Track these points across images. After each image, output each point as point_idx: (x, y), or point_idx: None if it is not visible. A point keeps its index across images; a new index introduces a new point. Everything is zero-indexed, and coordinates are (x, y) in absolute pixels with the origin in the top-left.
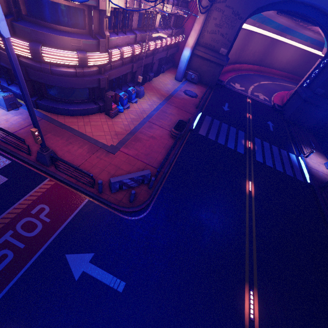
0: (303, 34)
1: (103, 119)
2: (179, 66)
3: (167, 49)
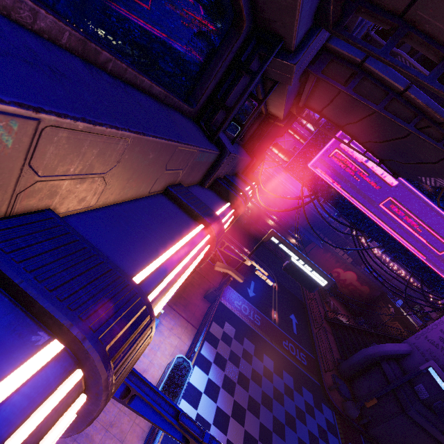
0: None
1: None
2: None
3: None
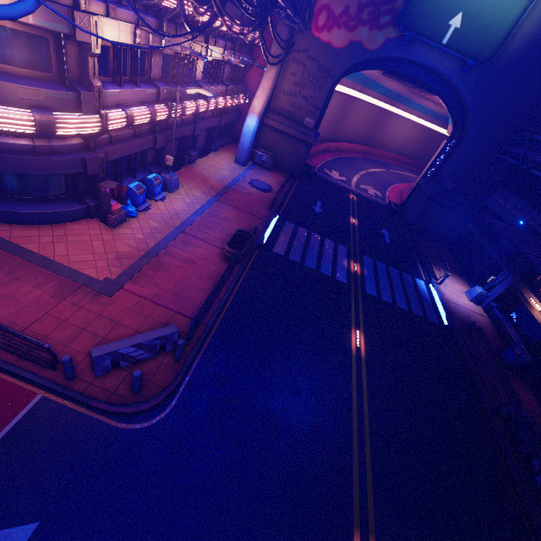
0: (421, 104)
1: (94, 230)
2: (240, 141)
3: (221, 115)
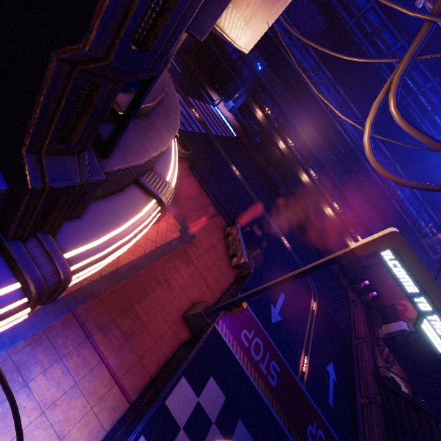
0: None
1: None
2: None
3: None
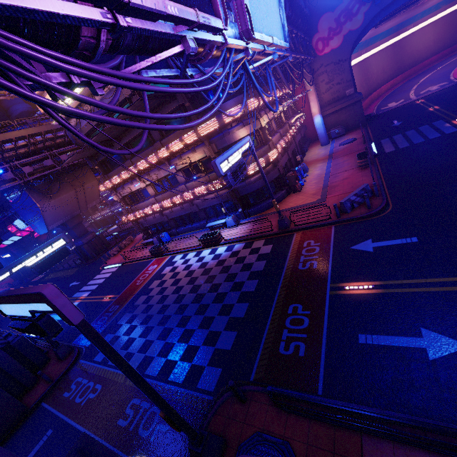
0: (426, 9)
1: (295, 196)
2: (318, 134)
3: (299, 132)
